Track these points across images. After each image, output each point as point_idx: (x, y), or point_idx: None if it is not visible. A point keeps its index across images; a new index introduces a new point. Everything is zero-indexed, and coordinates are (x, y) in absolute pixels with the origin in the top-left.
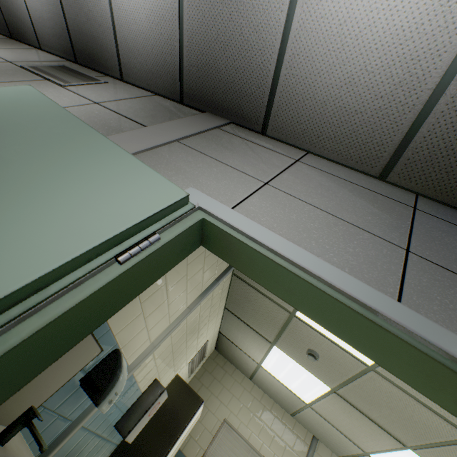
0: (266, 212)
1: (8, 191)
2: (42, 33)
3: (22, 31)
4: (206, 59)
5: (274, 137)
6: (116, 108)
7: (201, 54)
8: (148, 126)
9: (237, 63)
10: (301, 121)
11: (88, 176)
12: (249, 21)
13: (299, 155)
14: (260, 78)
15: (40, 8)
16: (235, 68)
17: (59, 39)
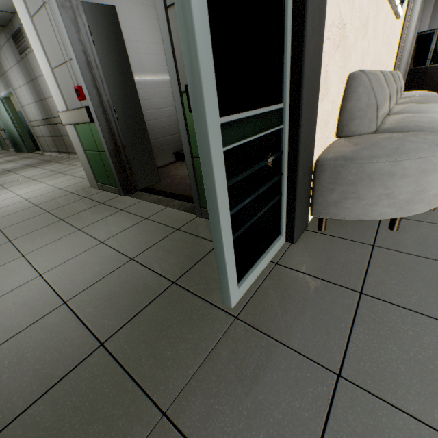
0: (1, 89)
1: (4, 115)
2: None
3: None
4: None
5: None
6: None
7: None
8: None
9: None
10: None
11: (1, 107)
12: None
13: None
14: None
15: None
16: None
17: None
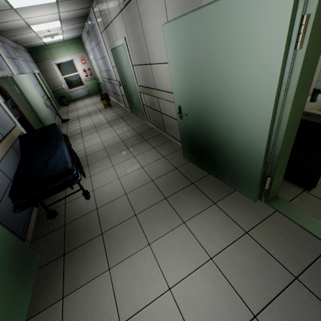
0: None
1: (231, 71)
2: None
3: None
4: None
5: None
6: None
7: None
8: None
9: None
10: None
11: (238, 35)
12: None
13: None
14: None
15: None
16: None
17: None
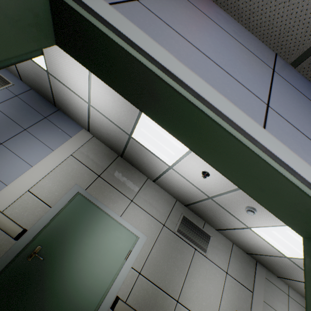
0: None
1: None
2: (163, 184)
3: (139, 168)
4: (271, 262)
5: (280, 279)
6: (234, 274)
7: (270, 261)
8: (250, 289)
9: (283, 271)
10: (293, 285)
11: None
12: (298, 274)
13: (287, 289)
14: (288, 276)
15: (174, 186)
16: (281, 270)
17: (178, 196)
